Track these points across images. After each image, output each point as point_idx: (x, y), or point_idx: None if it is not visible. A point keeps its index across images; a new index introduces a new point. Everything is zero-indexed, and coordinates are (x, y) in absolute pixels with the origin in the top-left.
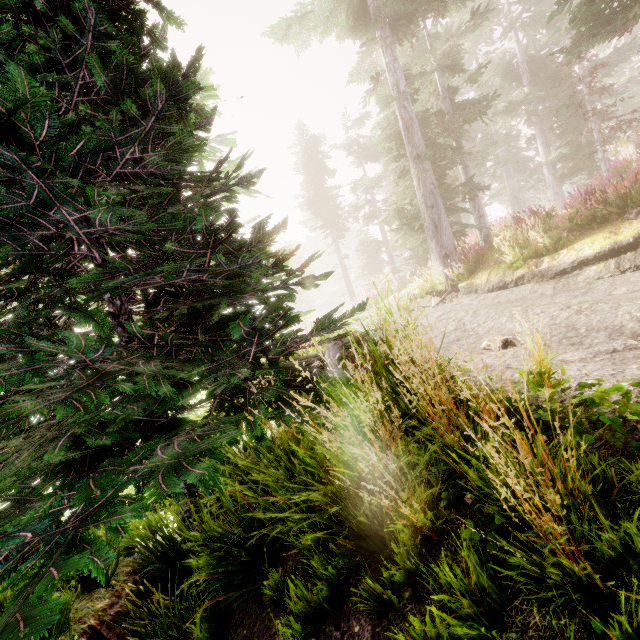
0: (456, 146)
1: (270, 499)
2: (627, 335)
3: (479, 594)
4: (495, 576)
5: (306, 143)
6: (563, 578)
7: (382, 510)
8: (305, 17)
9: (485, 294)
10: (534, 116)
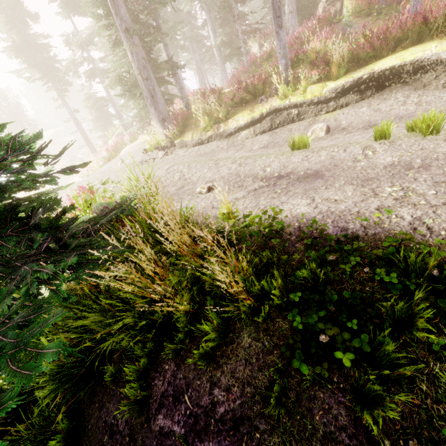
0: (156, 25)
1: (98, 335)
2: (259, 179)
3: (218, 327)
4: (222, 316)
5: None
6: (246, 311)
7: (168, 311)
8: None
9: (192, 148)
10: (205, 4)
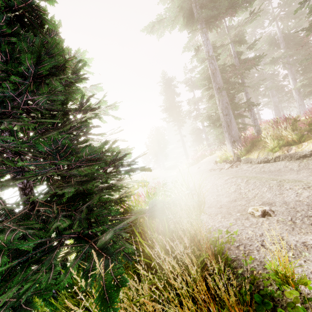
0: (241, 82)
1: None
2: None
3: None
4: None
5: (166, 80)
6: None
7: None
8: (162, 21)
9: (256, 164)
10: (287, 64)
